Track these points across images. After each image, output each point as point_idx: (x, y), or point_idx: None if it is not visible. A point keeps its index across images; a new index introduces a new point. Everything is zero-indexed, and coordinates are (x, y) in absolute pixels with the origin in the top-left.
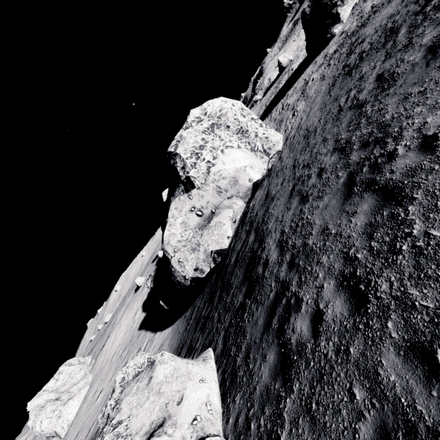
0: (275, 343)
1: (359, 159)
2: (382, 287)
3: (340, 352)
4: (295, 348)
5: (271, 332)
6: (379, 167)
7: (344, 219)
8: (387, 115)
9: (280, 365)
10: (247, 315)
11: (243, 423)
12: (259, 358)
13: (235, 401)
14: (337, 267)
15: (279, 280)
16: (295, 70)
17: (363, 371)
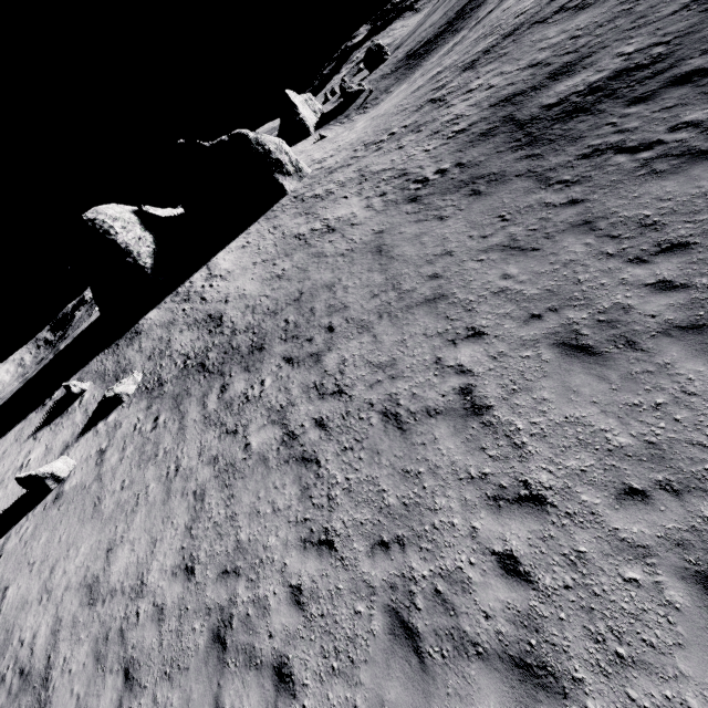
0: None
1: None
2: None
3: None
4: None
5: None
6: None
7: None
8: None
9: None
10: None
11: None
12: None
13: None
14: None
15: None
16: None
17: None
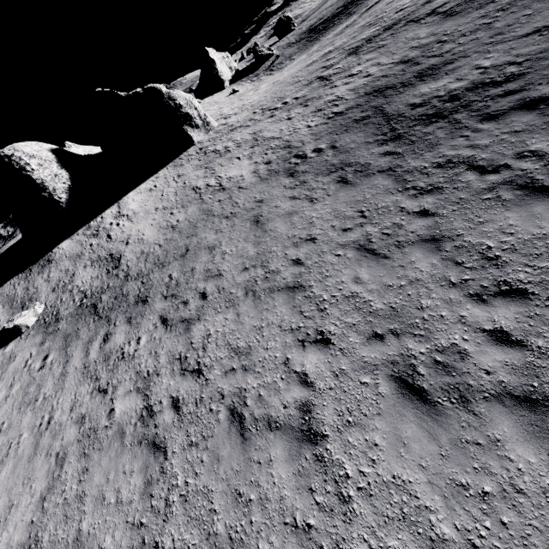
0: None
1: None
2: None
3: None
4: None
5: None
6: None
7: None
8: None
9: None
10: None
11: None
12: None
13: None
14: None
15: None
16: None
17: None
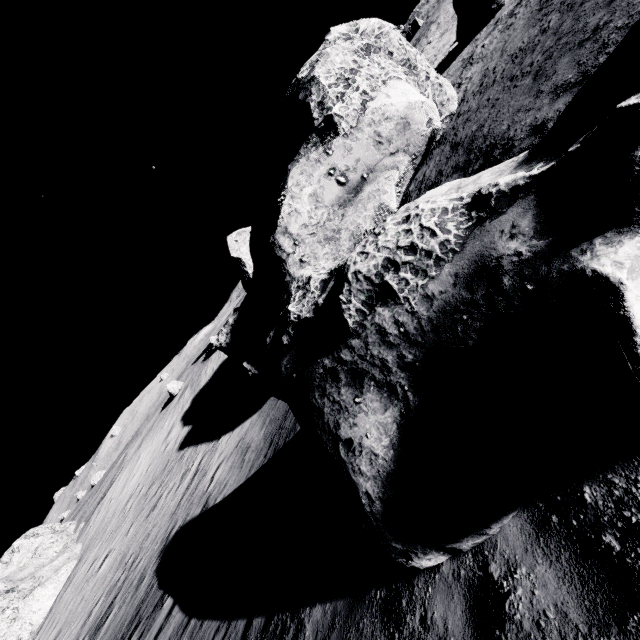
0: None
1: None
2: None
3: None
4: None
5: None
6: None
7: None
8: None
9: None
10: None
11: None
12: None
13: None
14: None
15: None
16: (435, 68)
17: None
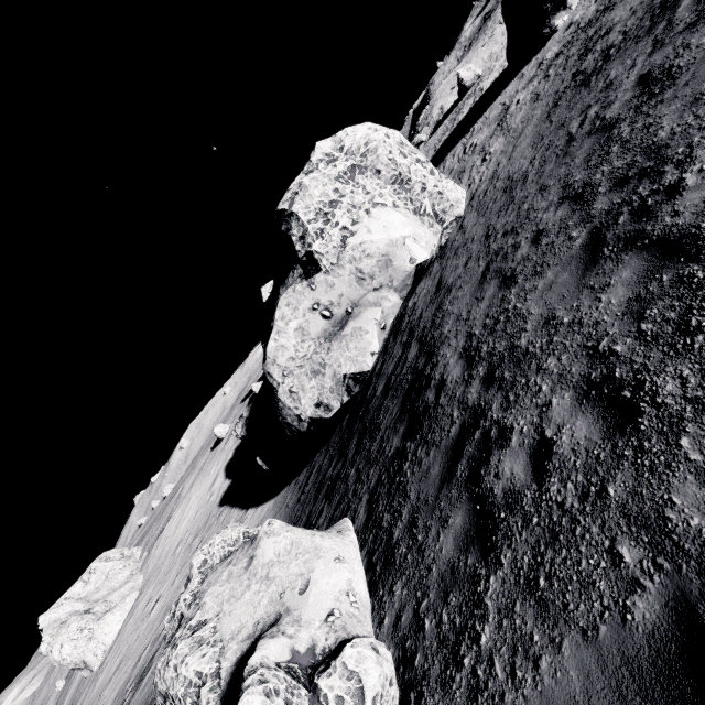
0: (463, 498)
1: (610, 206)
2: (666, 387)
3: (589, 496)
4: (503, 501)
5: (455, 483)
6: (651, 211)
7: (585, 299)
8: (661, 131)
9: (474, 529)
10: (409, 465)
11: (409, 622)
12: (435, 524)
13: (393, 591)
14: (577, 370)
15: (467, 406)
16: (486, 90)
17: (636, 519)
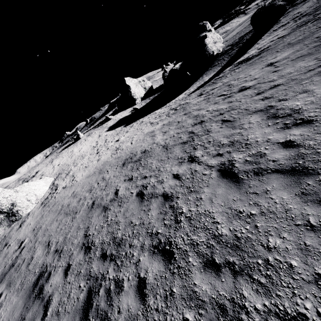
0: None
1: None
2: None
3: None
4: None
5: None
6: None
7: None
8: None
9: None
10: None
11: None
12: None
13: None
14: None
15: None
16: None
17: None
